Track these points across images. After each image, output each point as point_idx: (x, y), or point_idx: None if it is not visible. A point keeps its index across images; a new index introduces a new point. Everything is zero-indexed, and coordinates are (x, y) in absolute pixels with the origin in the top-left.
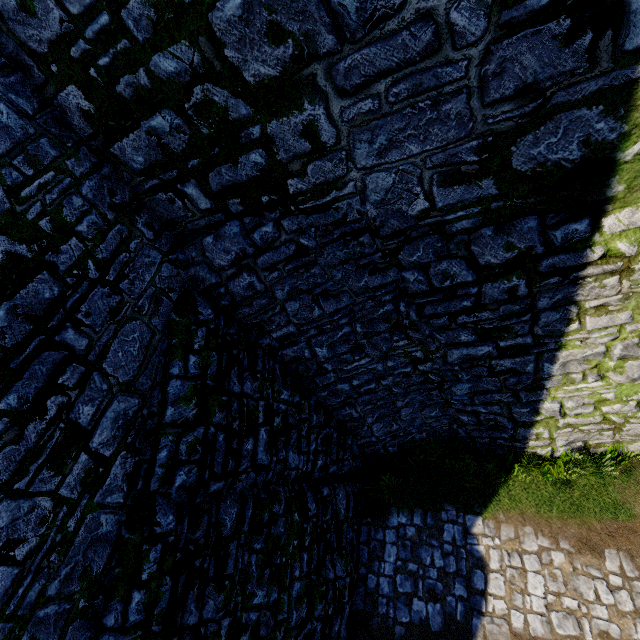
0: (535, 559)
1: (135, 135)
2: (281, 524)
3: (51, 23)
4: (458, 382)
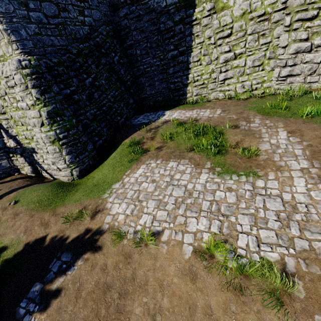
0: (178, 112)
1: None
2: (114, 79)
3: None
4: (170, 68)
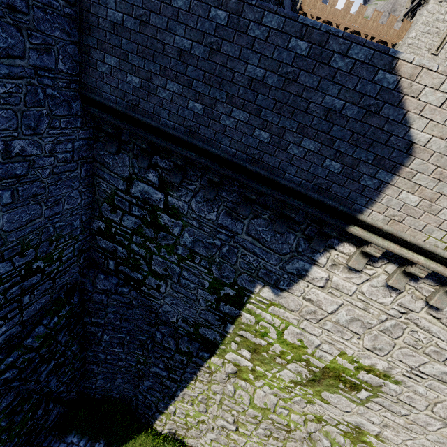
0: None
1: (109, 242)
2: (21, 416)
3: (114, 218)
4: (148, 380)
